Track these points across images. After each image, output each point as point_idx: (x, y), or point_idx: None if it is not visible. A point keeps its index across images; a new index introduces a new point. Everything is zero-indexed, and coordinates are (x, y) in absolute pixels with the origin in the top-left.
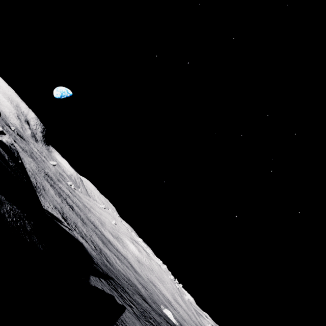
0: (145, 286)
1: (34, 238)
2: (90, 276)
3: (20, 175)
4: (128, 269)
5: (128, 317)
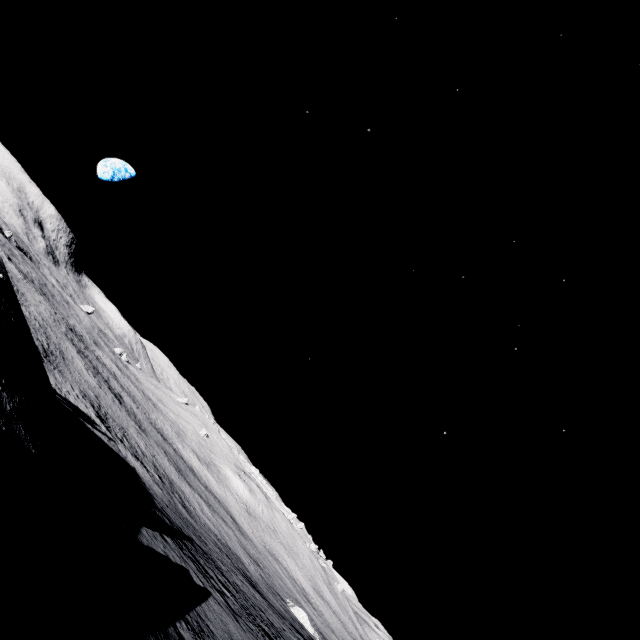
0: (258, 561)
1: (18, 427)
2: (143, 528)
3: (3, 307)
4: (226, 525)
5: (212, 611)
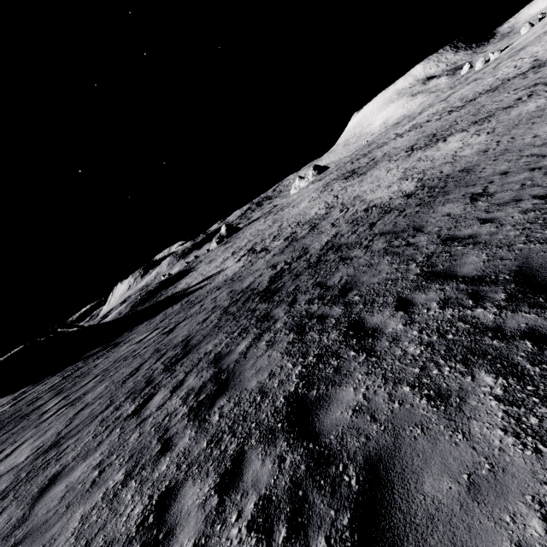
0: None
1: None
2: None
3: None
4: None
5: None
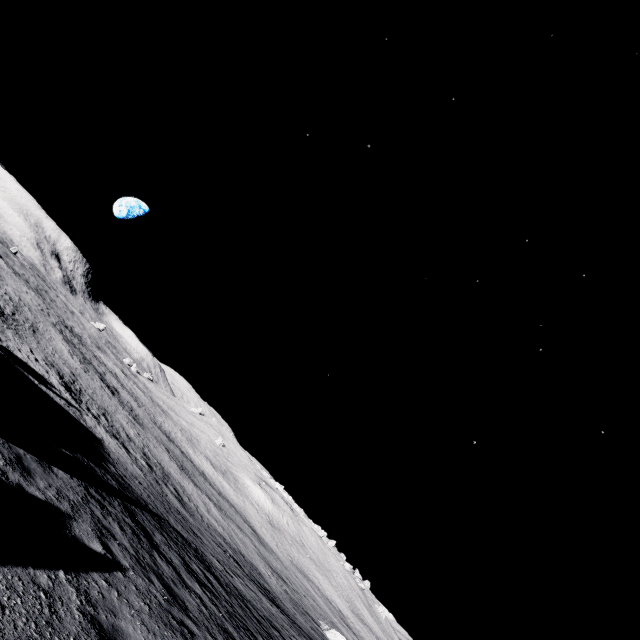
0: (282, 575)
1: None
2: None
3: None
4: (242, 532)
5: (69, 596)
